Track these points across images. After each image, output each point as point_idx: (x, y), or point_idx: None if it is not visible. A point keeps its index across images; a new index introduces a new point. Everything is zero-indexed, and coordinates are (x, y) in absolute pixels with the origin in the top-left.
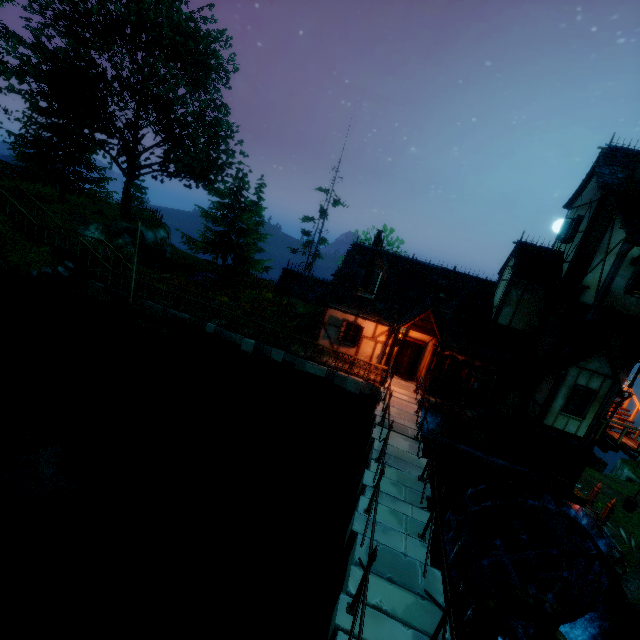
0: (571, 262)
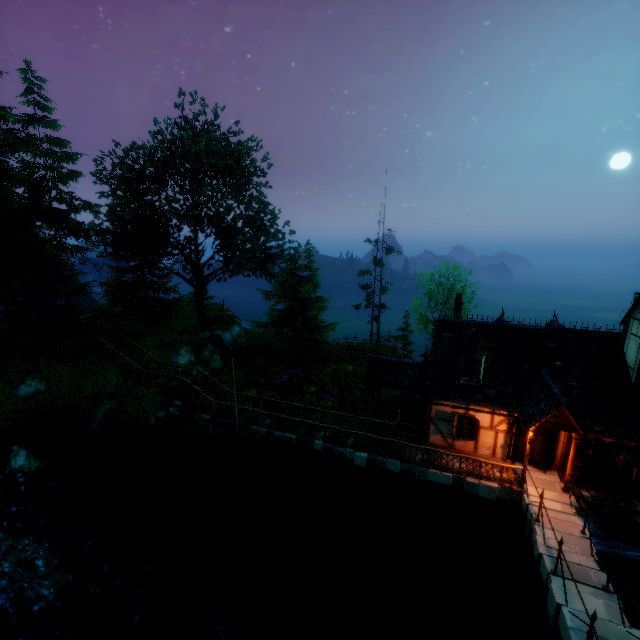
0: None
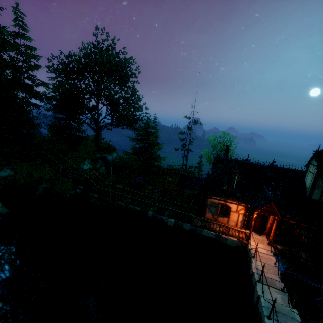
0: None
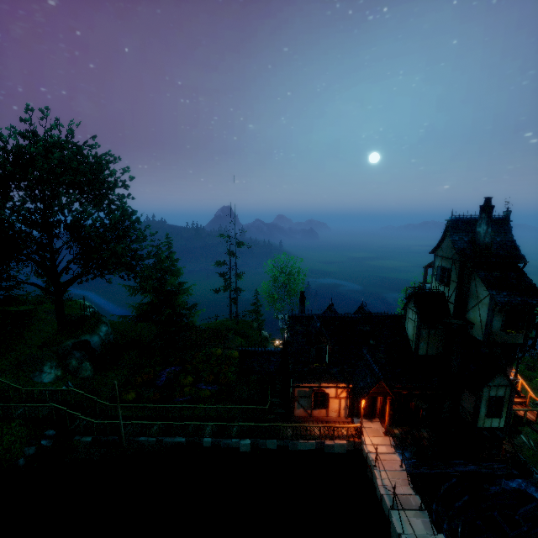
0: (455, 305)
